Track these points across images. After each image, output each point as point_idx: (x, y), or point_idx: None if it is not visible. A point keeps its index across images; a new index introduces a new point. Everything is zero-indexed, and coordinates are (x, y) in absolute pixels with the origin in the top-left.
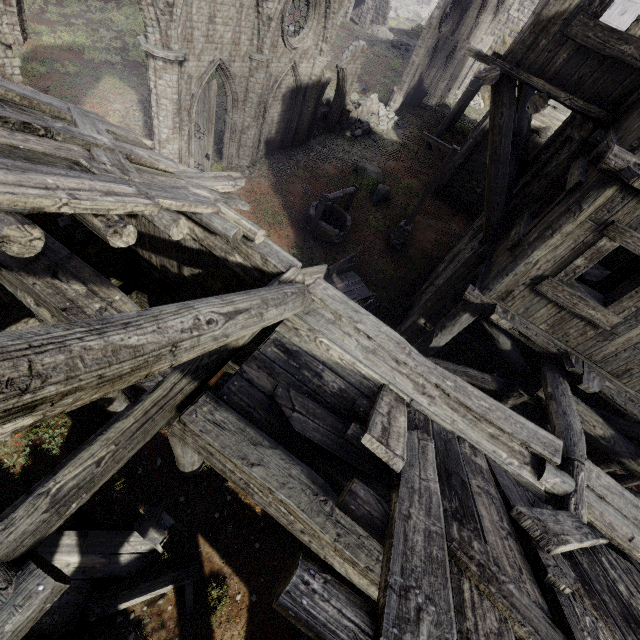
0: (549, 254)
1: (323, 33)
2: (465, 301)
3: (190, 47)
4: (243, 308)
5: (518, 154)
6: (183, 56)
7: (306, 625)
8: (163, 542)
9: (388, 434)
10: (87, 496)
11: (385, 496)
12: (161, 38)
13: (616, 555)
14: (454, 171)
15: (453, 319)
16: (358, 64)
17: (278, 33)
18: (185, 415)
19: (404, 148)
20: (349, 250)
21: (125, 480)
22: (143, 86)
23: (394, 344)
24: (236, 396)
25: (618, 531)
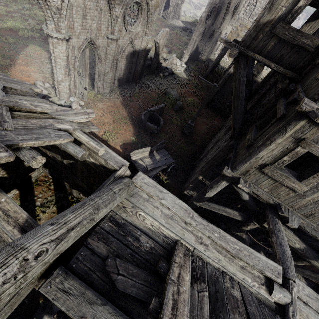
0: (268, 153)
1: (146, 24)
2: (223, 174)
3: (72, 31)
4: (75, 223)
5: (248, 91)
6: (68, 36)
7: None
8: None
9: (176, 310)
10: None
11: None
12: (55, 27)
13: None
14: (215, 94)
15: (217, 184)
16: (165, 40)
17: (122, 24)
18: (42, 287)
19: (190, 81)
20: (162, 136)
21: None
22: None
23: (183, 211)
24: (81, 263)
25: None
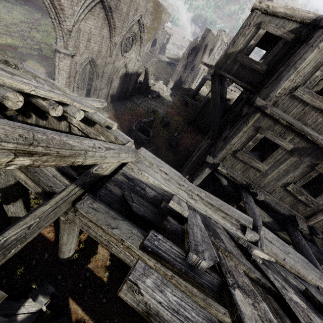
0: (239, 140)
1: (139, 53)
2: (206, 163)
3: (77, 50)
4: (112, 148)
5: (223, 104)
6: (74, 53)
7: (156, 254)
8: (47, 304)
9: (180, 204)
10: (20, 246)
11: (178, 243)
12: (64, 44)
13: (279, 265)
14: (197, 114)
15: (202, 171)
16: (154, 67)
17: (119, 50)
18: (77, 204)
19: (175, 104)
20: (151, 146)
21: (24, 268)
22: (49, 66)
23: (177, 177)
24: (103, 197)
25: (279, 256)
